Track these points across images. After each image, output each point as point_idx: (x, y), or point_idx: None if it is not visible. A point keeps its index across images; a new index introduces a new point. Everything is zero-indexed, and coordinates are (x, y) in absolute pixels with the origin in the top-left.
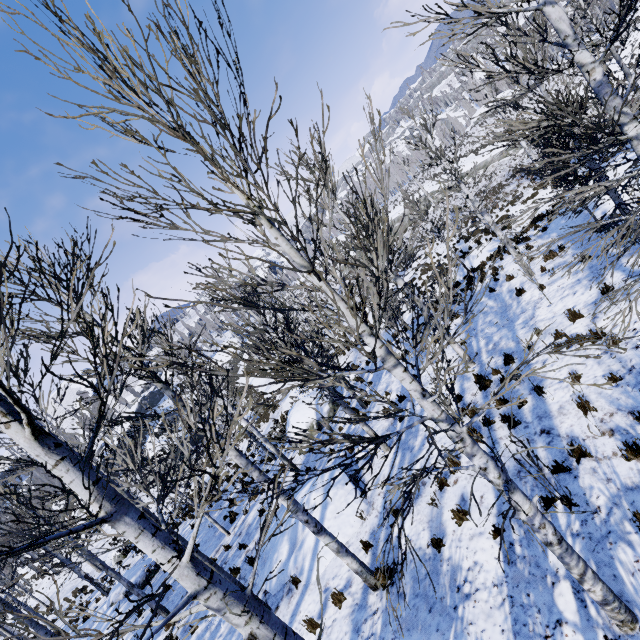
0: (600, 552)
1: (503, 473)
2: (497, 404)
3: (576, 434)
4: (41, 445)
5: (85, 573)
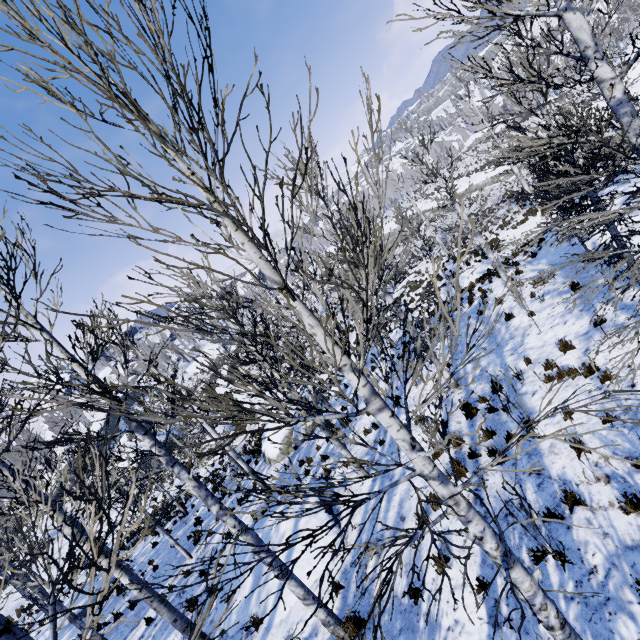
0: (598, 623)
1: (501, 543)
2: (484, 436)
3: (569, 477)
4: None
5: (29, 593)
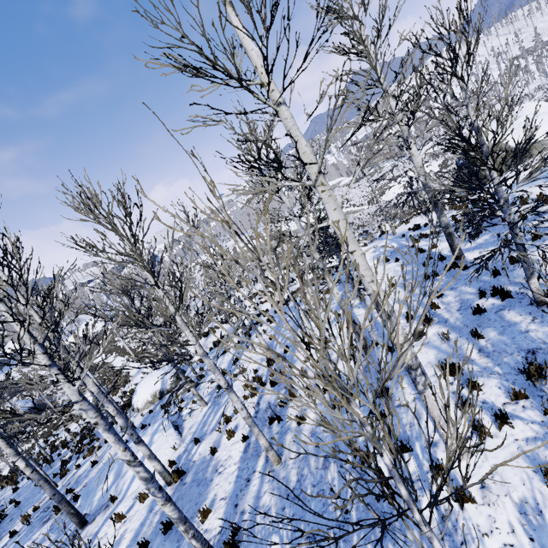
0: (282, 438)
1: (228, 383)
2: (271, 374)
3: (296, 387)
4: (29, 334)
5: None
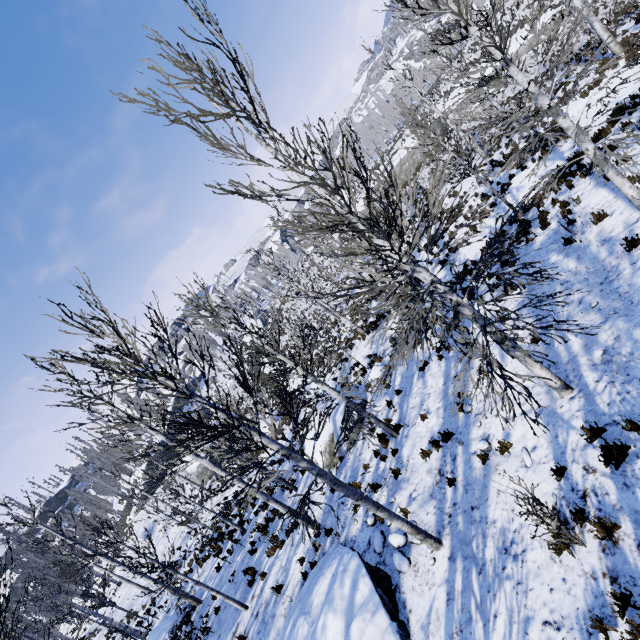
0: None
1: None
2: None
3: None
4: None
5: (115, 627)
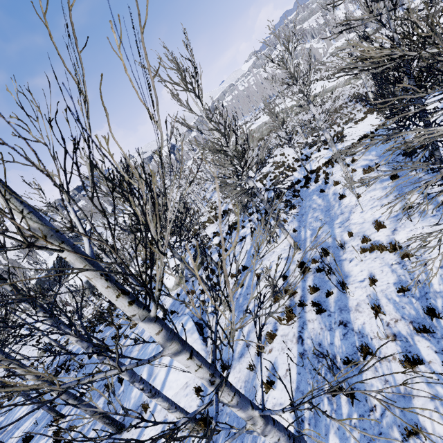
0: None
1: None
2: (311, 290)
3: (366, 332)
4: None
5: (8, 369)
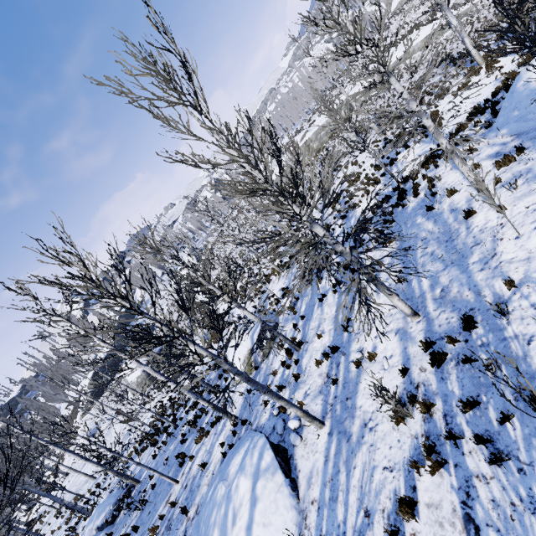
0: None
1: None
2: (463, 407)
3: None
4: None
5: (65, 505)
